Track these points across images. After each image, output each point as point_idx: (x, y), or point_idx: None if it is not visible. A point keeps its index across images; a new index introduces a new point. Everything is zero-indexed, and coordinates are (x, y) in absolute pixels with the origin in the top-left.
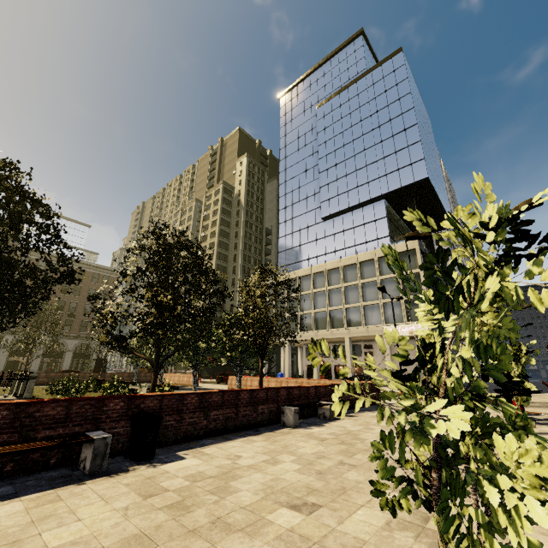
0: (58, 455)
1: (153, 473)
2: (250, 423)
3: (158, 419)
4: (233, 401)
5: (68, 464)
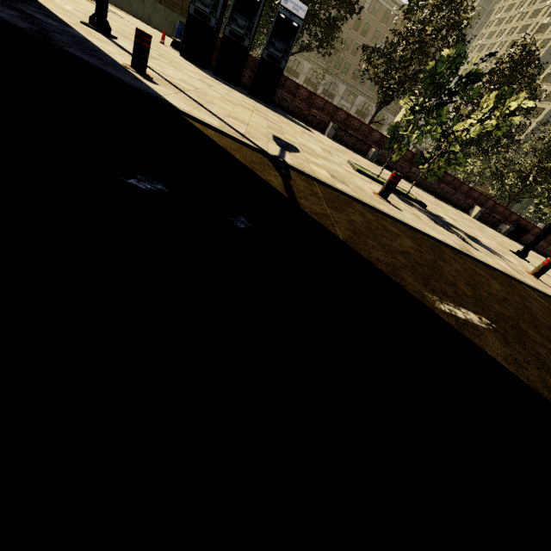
0: (492, 223)
1: (521, 246)
2: (547, 255)
3: (528, 231)
4: (550, 241)
5: (491, 227)
